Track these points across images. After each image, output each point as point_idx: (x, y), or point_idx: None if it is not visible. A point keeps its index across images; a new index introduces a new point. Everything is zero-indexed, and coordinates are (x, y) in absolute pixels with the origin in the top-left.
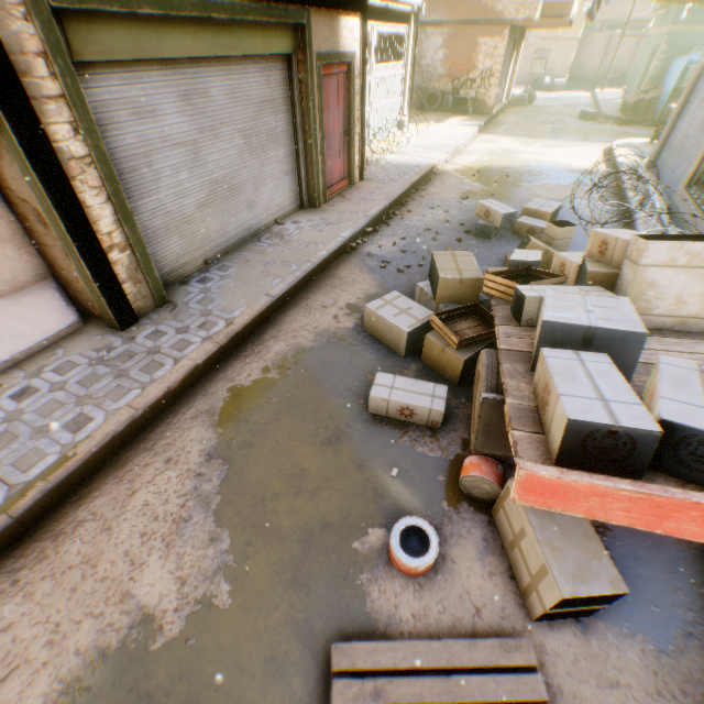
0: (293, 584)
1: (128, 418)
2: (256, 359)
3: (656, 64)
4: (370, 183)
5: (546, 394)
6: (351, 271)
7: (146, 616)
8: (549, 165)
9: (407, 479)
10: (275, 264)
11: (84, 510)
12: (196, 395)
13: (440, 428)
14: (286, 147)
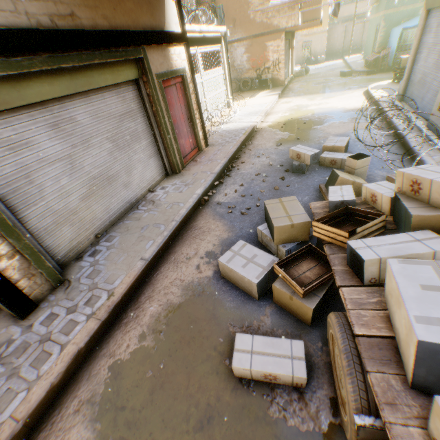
0: None
1: (8, 435)
2: (134, 325)
3: (381, 35)
4: (213, 147)
5: None
6: (206, 220)
7: None
8: (330, 110)
9: None
10: (148, 228)
11: None
12: (81, 379)
13: (305, 386)
14: (147, 139)
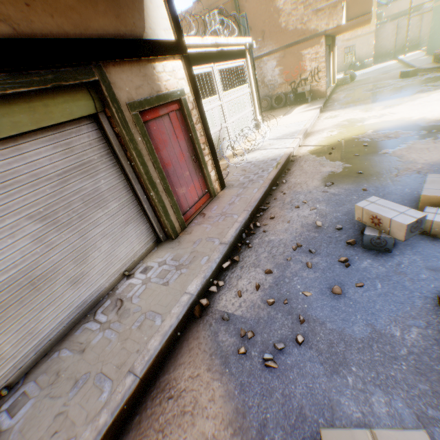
0: None
1: None
2: None
3: None
4: (230, 190)
5: None
6: (195, 368)
7: None
8: (401, 123)
9: None
10: (84, 384)
11: None
12: None
13: None
14: (120, 199)
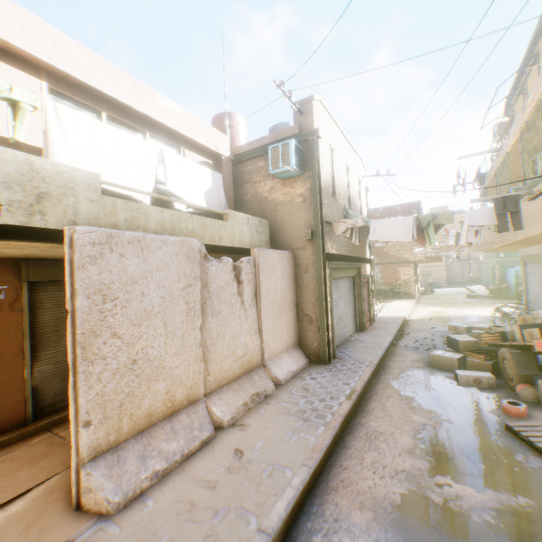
0: (473, 419)
1: (363, 382)
2: (390, 374)
3: (497, 272)
4: (379, 323)
5: (529, 334)
6: (402, 351)
7: (425, 424)
8: (467, 315)
9: (493, 399)
10: (368, 347)
11: (370, 406)
12: (376, 383)
13: (494, 388)
14: (352, 306)
